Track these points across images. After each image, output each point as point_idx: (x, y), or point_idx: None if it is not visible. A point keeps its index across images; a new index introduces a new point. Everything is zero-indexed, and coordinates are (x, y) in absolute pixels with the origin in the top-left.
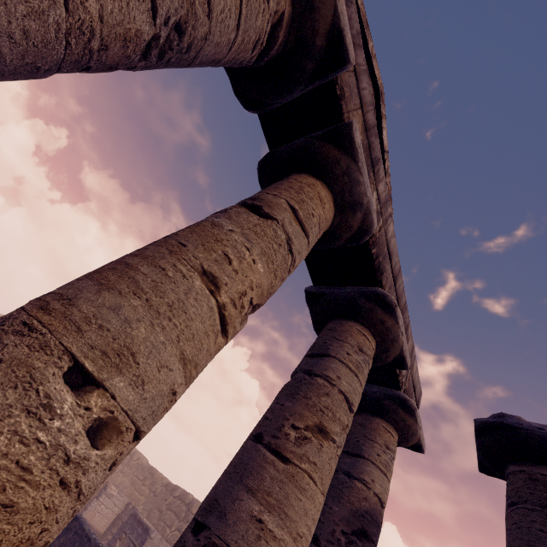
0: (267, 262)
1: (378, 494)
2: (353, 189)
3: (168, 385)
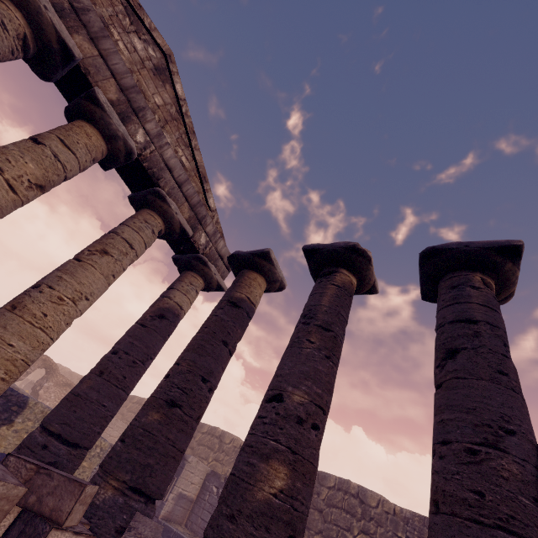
0: (36, 164)
1: (177, 302)
2: (109, 127)
3: None
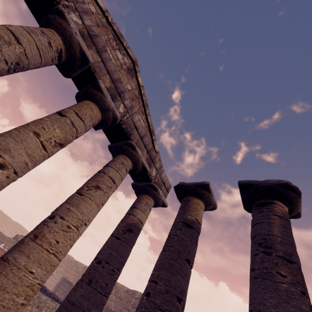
0: (61, 129)
1: (139, 218)
2: (105, 104)
3: (23, 160)
